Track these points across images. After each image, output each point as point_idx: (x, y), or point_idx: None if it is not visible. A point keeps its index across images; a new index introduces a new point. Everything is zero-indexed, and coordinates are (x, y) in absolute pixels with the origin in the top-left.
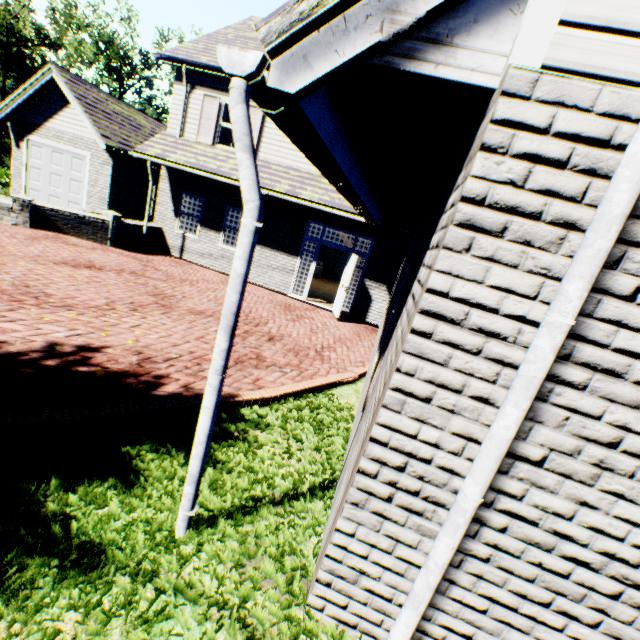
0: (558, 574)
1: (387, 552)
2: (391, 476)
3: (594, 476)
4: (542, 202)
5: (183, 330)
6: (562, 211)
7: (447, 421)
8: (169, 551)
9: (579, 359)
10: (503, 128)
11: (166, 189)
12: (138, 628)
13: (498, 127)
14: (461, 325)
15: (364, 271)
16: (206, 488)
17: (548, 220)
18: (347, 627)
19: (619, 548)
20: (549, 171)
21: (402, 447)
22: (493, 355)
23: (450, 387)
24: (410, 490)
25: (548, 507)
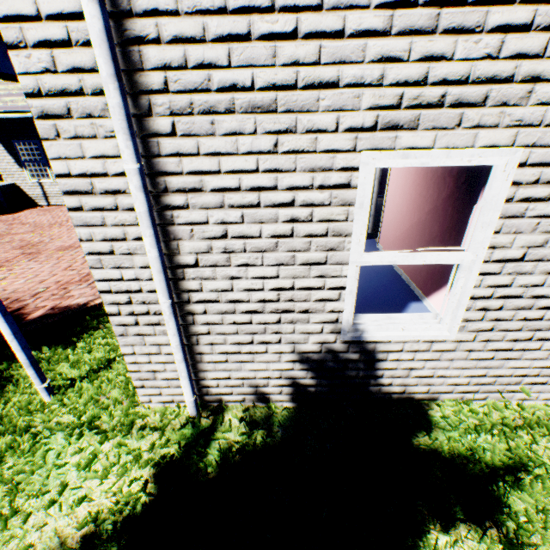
0: (247, 323)
1: (159, 354)
2: (128, 309)
3: (228, 259)
4: (78, 80)
5: (50, 267)
6: (94, 82)
7: (133, 261)
8: (40, 412)
9: (174, 188)
10: (10, 24)
11: None
12: (23, 457)
13: (7, 24)
14: (95, 193)
15: None
16: (65, 368)
17: (91, 93)
18: (170, 404)
19: (265, 295)
20: (65, 52)
21: (121, 289)
22: (127, 206)
23: (119, 239)
24: (144, 313)
25: (218, 289)
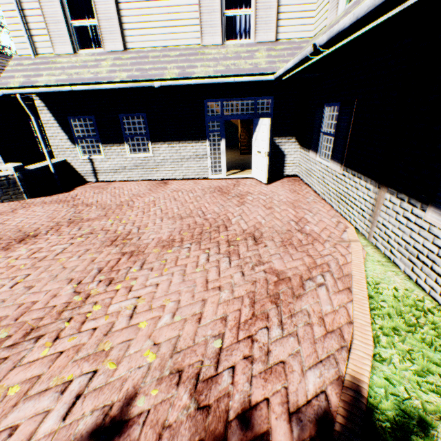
0: None
1: None
2: None
3: None
4: None
5: (181, 282)
6: None
7: None
8: None
9: None
10: None
11: (50, 120)
12: None
13: None
14: None
15: (271, 131)
16: None
17: None
18: None
19: None
20: None
21: None
22: None
23: None
24: None
25: None
